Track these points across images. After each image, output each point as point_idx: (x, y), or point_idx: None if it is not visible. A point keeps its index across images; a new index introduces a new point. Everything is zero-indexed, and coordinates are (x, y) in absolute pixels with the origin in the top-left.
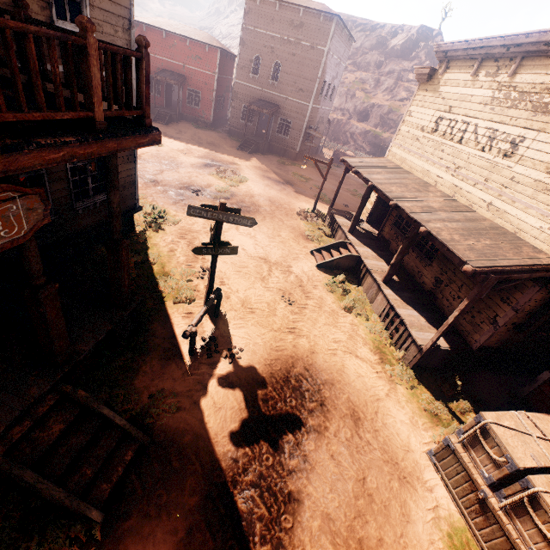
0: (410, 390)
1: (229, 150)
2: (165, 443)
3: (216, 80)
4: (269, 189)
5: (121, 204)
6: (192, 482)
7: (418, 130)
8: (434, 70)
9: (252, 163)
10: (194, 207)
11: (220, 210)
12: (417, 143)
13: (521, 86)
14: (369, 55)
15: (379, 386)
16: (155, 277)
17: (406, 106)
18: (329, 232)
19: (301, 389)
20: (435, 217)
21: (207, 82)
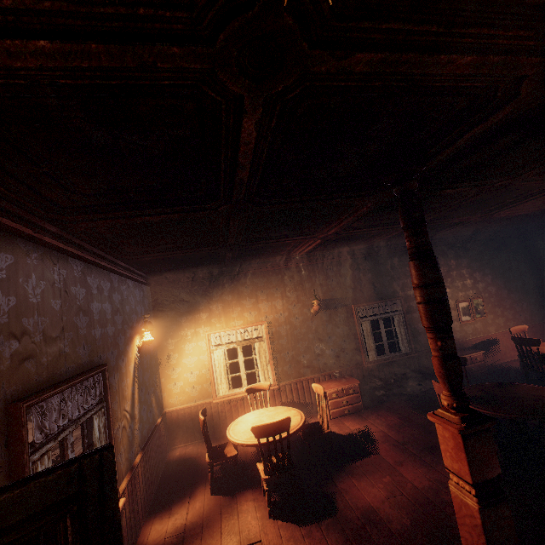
0: None
1: None
2: None
3: None
4: None
5: None
6: None
7: None
8: None
9: None
10: None
11: None
12: None
13: None
14: None
15: None
16: None
17: None
18: None
19: None
20: None
21: None
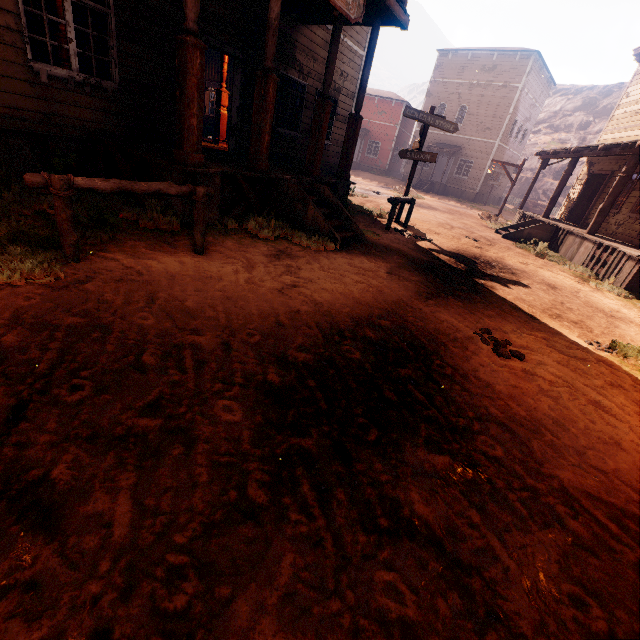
0: (622, 298)
1: None
2: (374, 244)
3: (397, 131)
4: (446, 206)
5: (331, 158)
6: (398, 257)
7: (637, 104)
8: None
9: (426, 195)
10: (410, 108)
11: (429, 114)
12: (636, 116)
13: None
14: (571, 117)
15: (580, 286)
16: (353, 204)
17: None
18: None
19: (490, 264)
20: None
21: (388, 133)
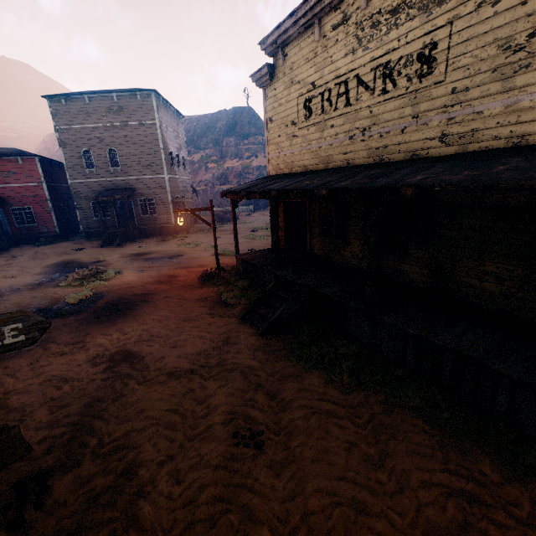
0: None
1: (88, 252)
2: None
3: (45, 189)
4: (153, 270)
5: None
6: None
7: (289, 128)
8: (272, 67)
9: (123, 253)
10: None
11: None
12: (296, 139)
13: (386, 5)
14: (204, 137)
15: None
16: None
17: (255, 161)
18: (251, 282)
19: None
20: (399, 175)
21: (35, 194)
